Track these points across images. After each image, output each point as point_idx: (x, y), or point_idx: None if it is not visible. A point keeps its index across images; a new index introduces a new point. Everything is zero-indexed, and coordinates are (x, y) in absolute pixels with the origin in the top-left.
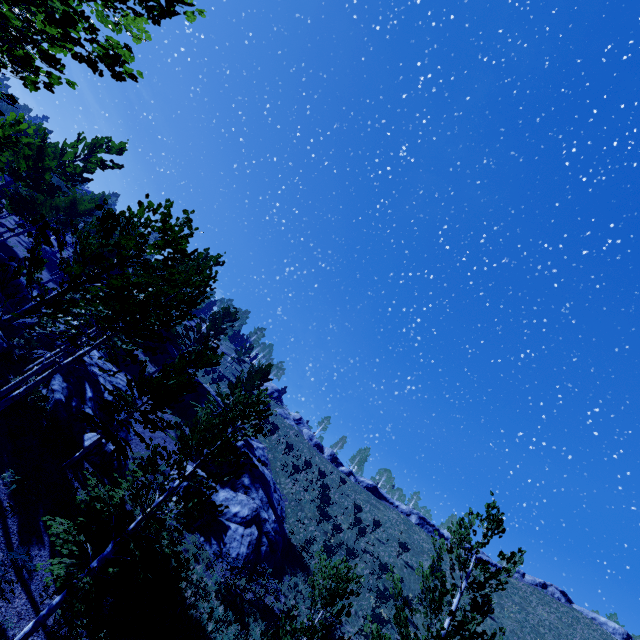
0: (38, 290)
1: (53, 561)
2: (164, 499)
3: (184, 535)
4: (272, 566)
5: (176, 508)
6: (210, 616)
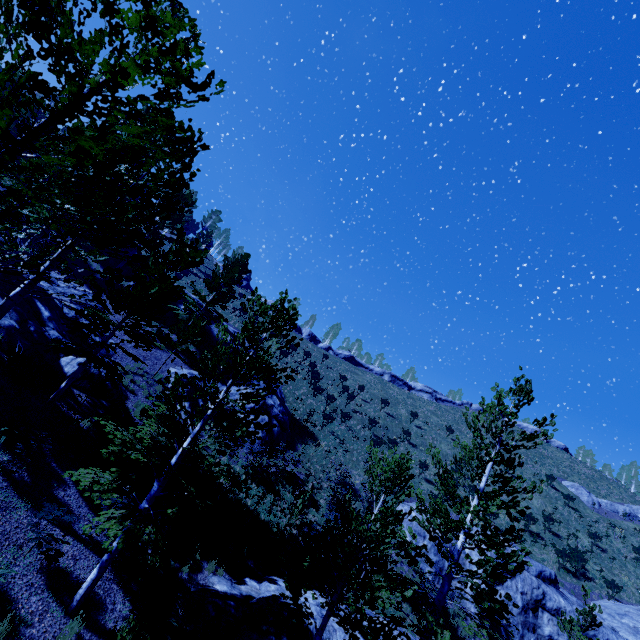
0: None
1: (100, 519)
2: (201, 429)
3: (201, 434)
4: (285, 441)
5: (214, 433)
6: (246, 494)
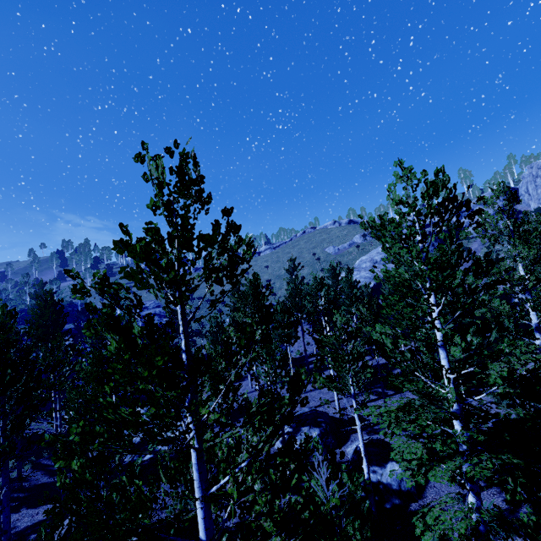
0: None
1: None
2: None
3: None
4: None
5: None
6: None
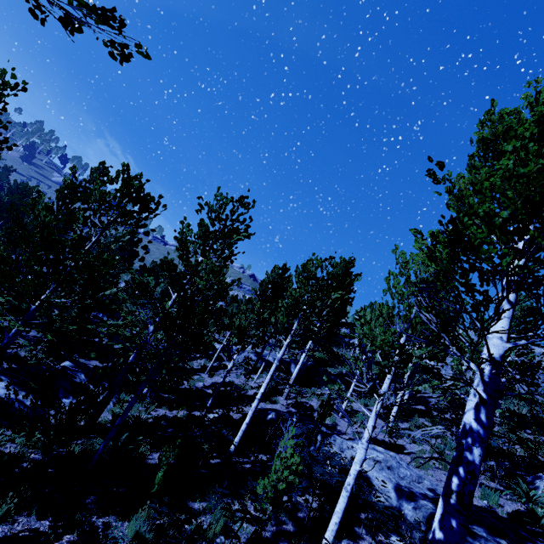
0: None
1: None
2: None
3: None
4: None
5: None
6: None
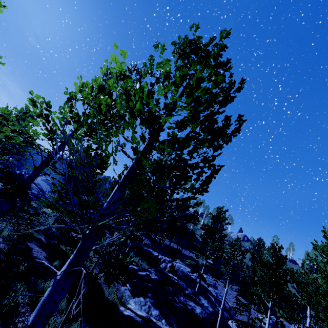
0: (152, 249)
1: None
2: None
3: None
4: None
5: None
6: None
